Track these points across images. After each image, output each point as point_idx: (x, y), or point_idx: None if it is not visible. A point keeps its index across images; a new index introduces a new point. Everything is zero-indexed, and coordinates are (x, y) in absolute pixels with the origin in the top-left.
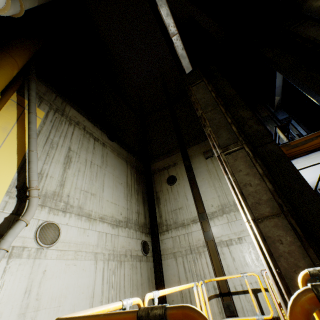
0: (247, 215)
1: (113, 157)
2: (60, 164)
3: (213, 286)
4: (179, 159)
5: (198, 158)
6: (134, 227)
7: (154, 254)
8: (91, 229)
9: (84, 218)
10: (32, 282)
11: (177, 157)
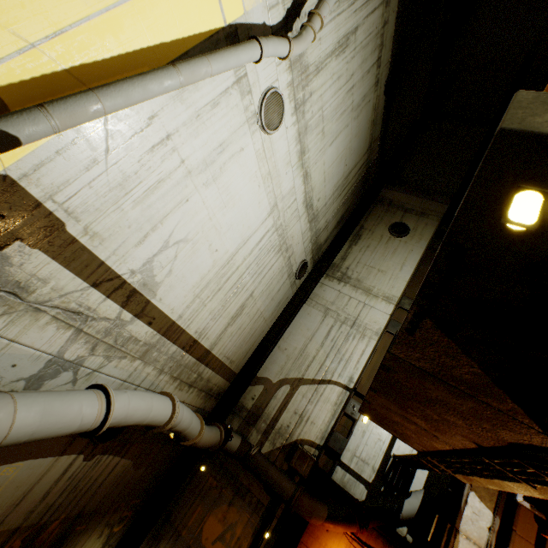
0: None
1: (368, 118)
2: (336, 37)
3: (350, 377)
4: (436, 212)
5: None
6: (312, 234)
7: (300, 290)
8: (292, 171)
9: (299, 148)
10: (230, 144)
11: (436, 208)
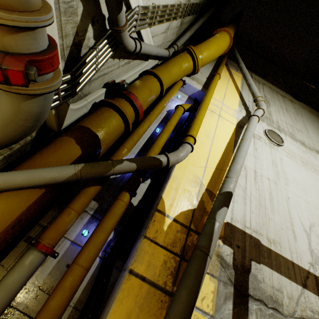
0: None
1: (306, 112)
2: None
3: None
4: None
5: None
6: None
7: None
8: (309, 154)
9: (298, 143)
10: (274, 160)
11: None
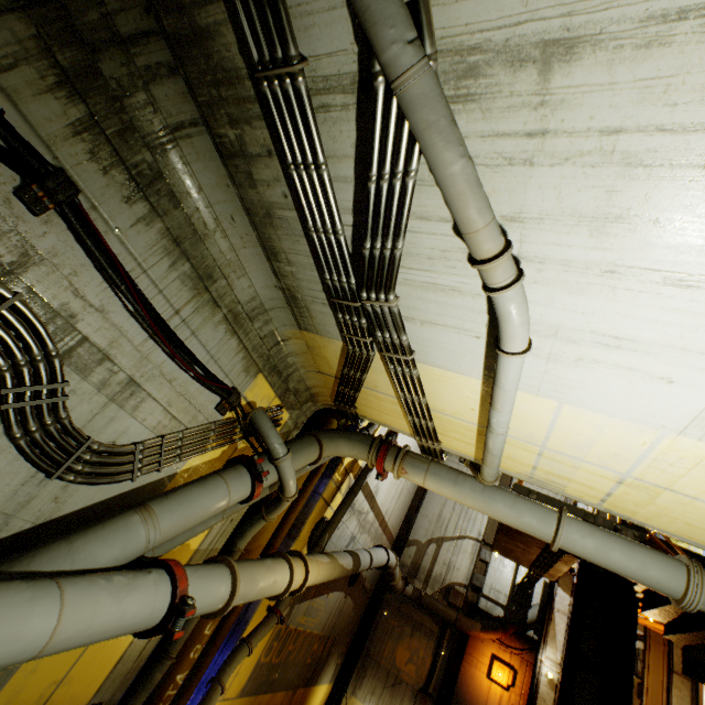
0: None
1: None
2: None
3: (478, 531)
4: None
5: None
6: None
7: None
8: None
9: None
10: None
11: None
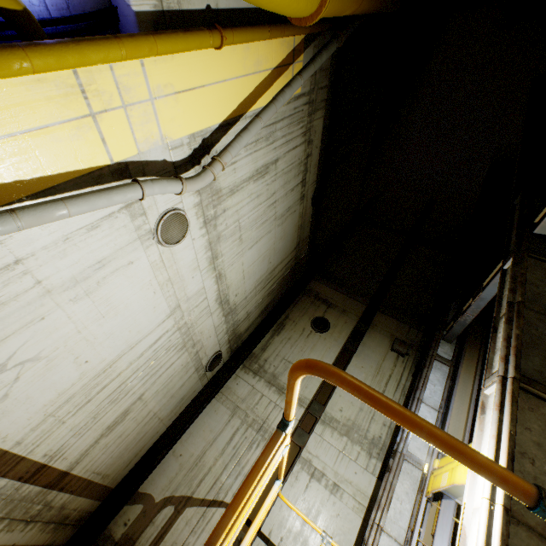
0: (499, 493)
1: (294, 224)
2: (254, 167)
3: None
4: (356, 311)
5: (382, 337)
6: (229, 326)
7: (212, 381)
8: (201, 274)
9: (210, 254)
10: (114, 259)
11: (356, 307)
